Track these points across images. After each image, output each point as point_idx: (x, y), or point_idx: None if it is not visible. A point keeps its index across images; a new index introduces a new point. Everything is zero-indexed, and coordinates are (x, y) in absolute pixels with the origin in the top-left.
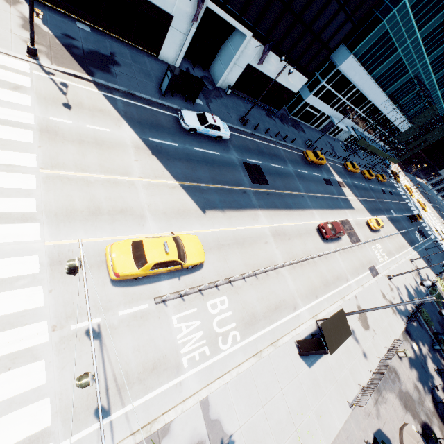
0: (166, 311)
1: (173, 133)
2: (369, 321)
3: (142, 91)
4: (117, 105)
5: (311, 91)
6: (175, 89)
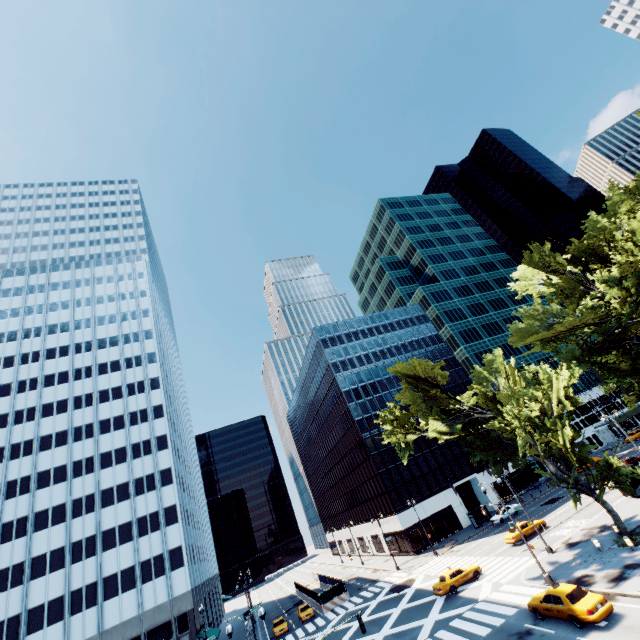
0: (545, 536)
1: (496, 528)
2: None
3: (471, 533)
4: (469, 541)
5: None
6: (479, 521)
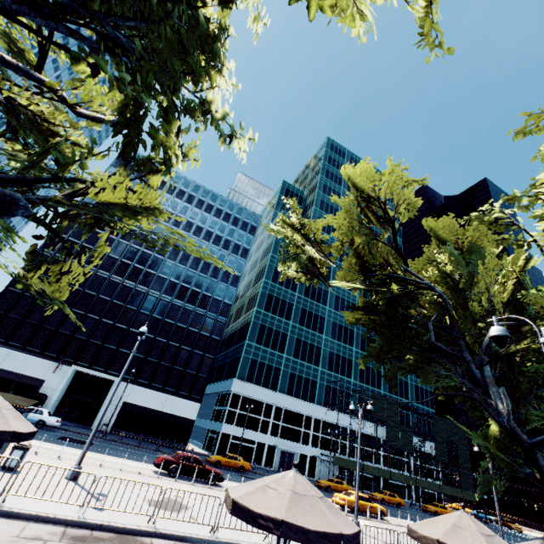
0: None
1: None
2: (190, 511)
3: None
4: None
5: (223, 421)
6: None
